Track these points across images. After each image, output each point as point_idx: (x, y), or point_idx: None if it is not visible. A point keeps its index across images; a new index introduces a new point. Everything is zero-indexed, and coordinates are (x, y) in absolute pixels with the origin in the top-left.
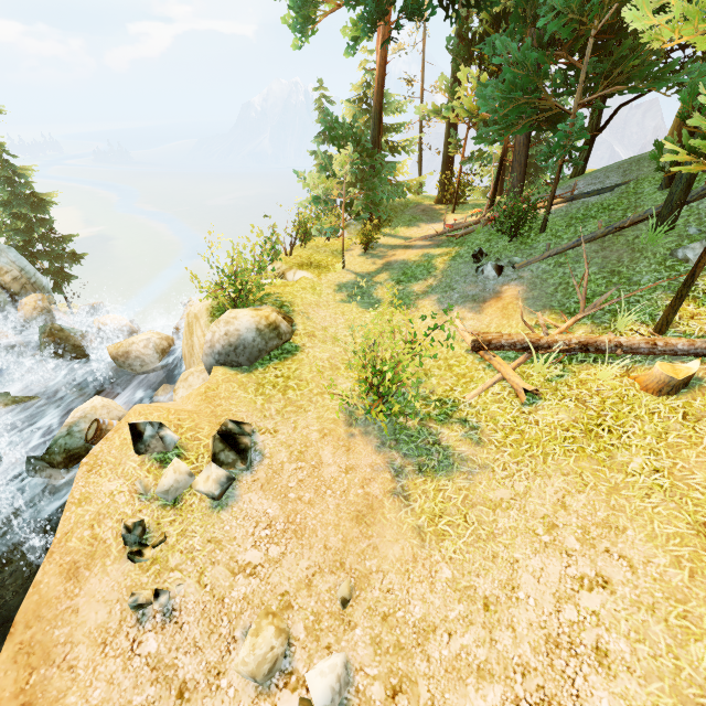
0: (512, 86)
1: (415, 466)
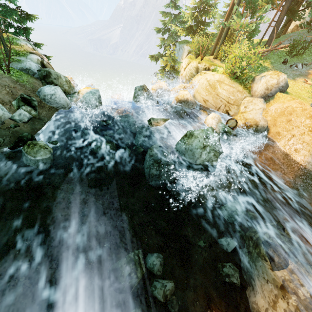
0: None
1: None
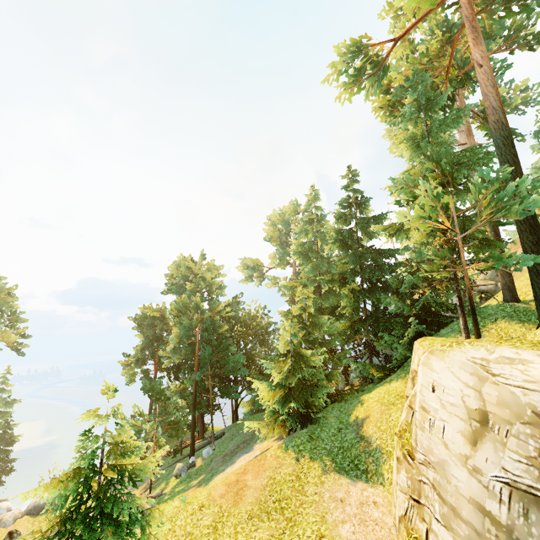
0: (158, 413)
1: None
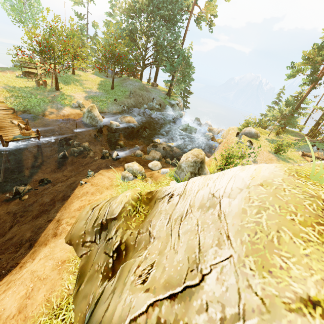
0: None
1: (281, 160)
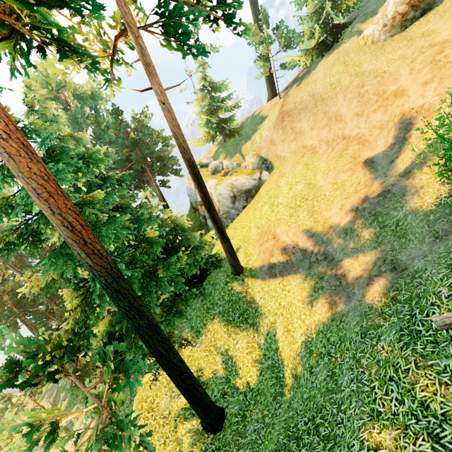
0: None
1: None
